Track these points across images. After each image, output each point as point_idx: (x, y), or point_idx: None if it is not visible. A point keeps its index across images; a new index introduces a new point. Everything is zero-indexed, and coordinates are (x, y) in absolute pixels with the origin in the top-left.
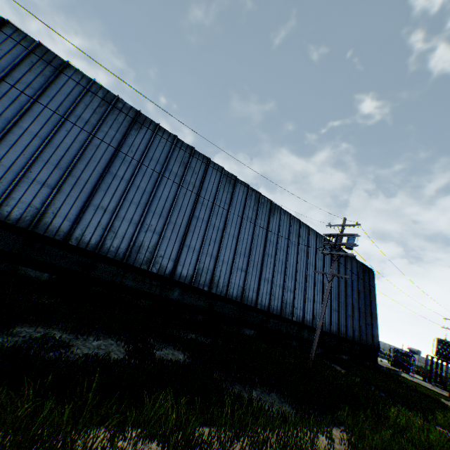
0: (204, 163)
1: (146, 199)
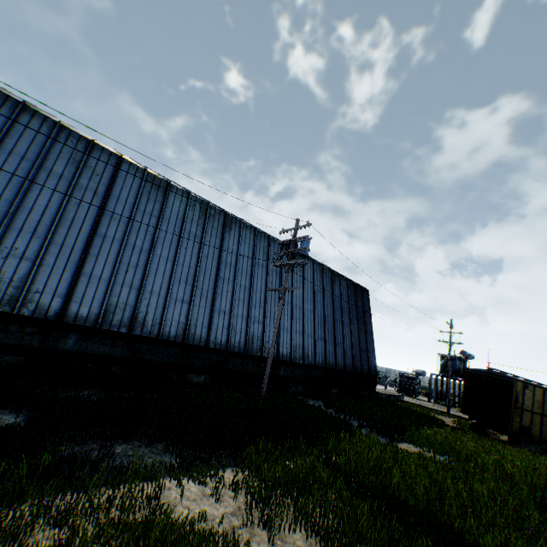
0: (113, 161)
1: (5, 211)
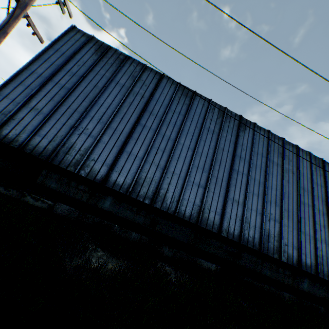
0: (294, 150)
1: (262, 189)
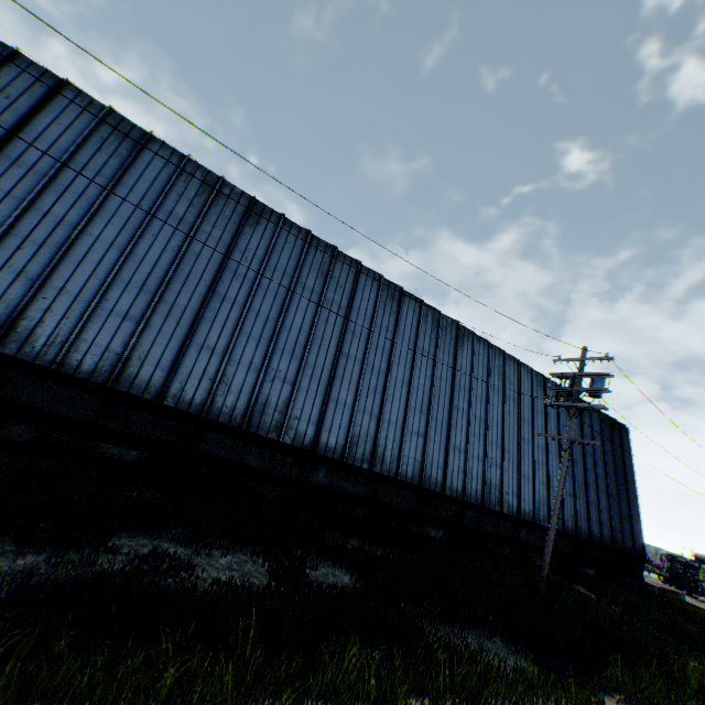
0: (353, 270)
1: (270, 331)
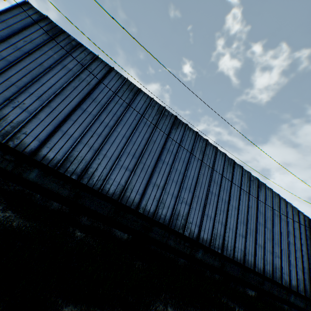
0: (214, 151)
1: (181, 178)
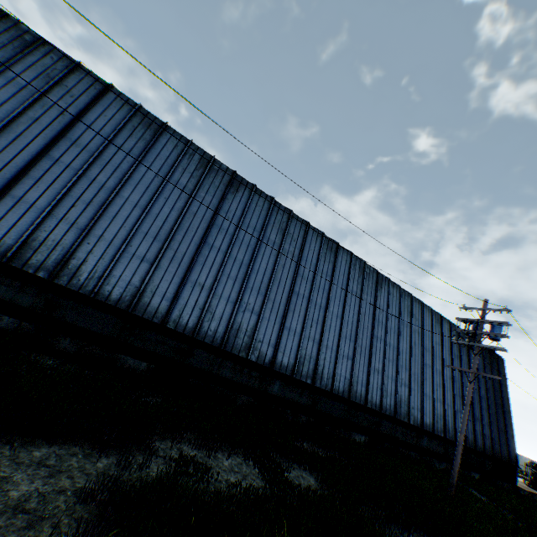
0: (303, 228)
1: (243, 273)
